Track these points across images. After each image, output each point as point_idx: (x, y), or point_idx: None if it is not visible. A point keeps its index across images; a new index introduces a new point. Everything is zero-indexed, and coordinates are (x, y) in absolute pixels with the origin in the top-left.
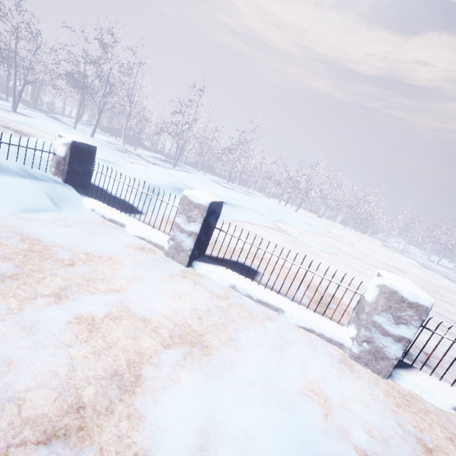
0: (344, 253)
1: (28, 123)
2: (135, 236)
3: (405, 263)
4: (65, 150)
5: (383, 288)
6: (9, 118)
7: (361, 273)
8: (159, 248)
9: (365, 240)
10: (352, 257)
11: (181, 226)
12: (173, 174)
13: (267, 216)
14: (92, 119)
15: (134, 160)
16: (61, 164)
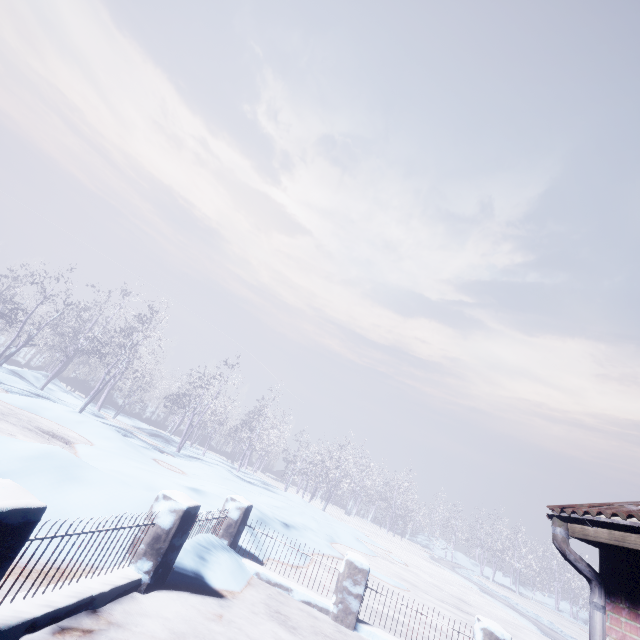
0: (407, 583)
1: (36, 409)
2: (302, 601)
3: (464, 588)
4: (239, 514)
5: (485, 631)
6: (14, 403)
7: (440, 614)
8: (325, 611)
9: (410, 552)
10: (418, 589)
11: (349, 589)
12: (200, 473)
13: (321, 536)
14: (53, 366)
15: (151, 453)
16: (232, 527)
